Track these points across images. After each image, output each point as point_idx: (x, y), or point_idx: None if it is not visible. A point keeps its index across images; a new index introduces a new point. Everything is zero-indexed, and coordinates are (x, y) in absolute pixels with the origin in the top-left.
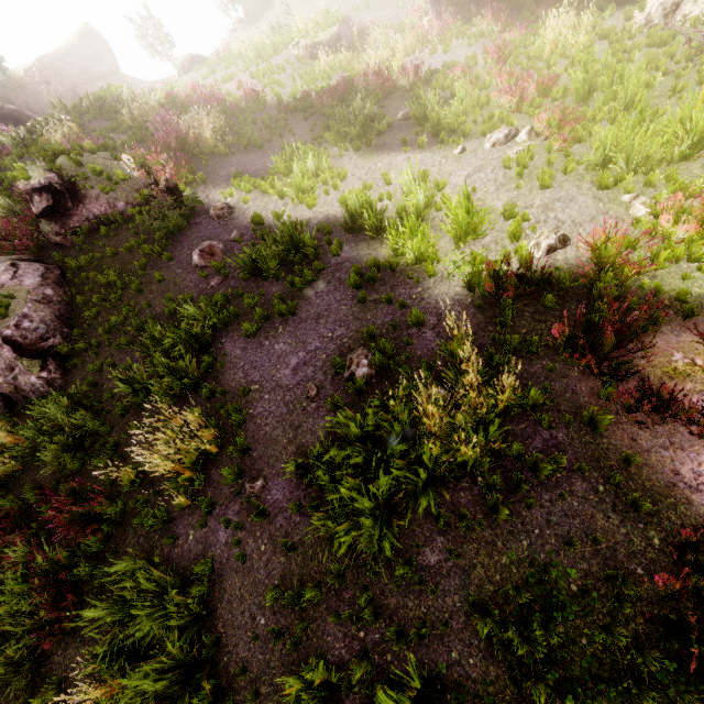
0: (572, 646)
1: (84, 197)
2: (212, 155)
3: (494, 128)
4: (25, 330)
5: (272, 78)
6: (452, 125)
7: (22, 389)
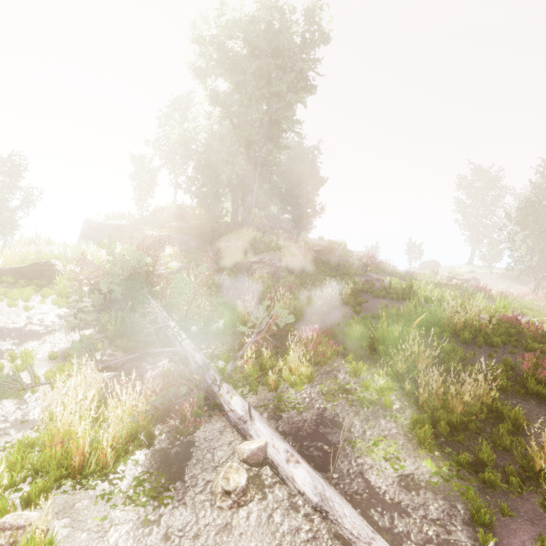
0: (474, 365)
1: (332, 254)
2: (383, 272)
3: (542, 316)
4: (292, 263)
5: (423, 275)
6: (516, 309)
7: (275, 275)
